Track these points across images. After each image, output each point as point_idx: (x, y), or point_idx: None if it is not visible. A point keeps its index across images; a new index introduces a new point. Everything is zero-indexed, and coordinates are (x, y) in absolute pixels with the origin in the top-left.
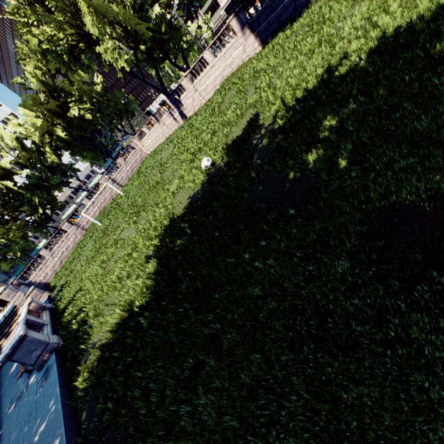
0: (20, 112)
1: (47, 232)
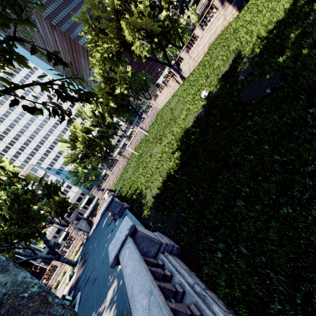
0: None
1: (108, 162)
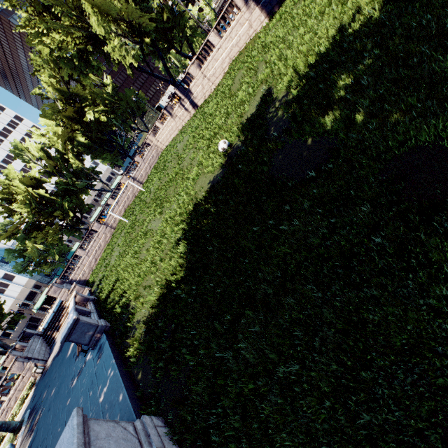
0: (41, 122)
1: (80, 234)
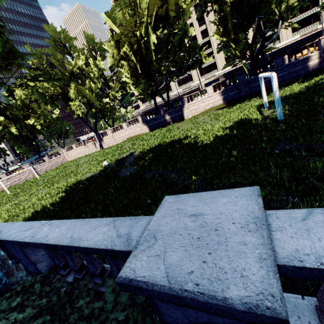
0: None
1: None
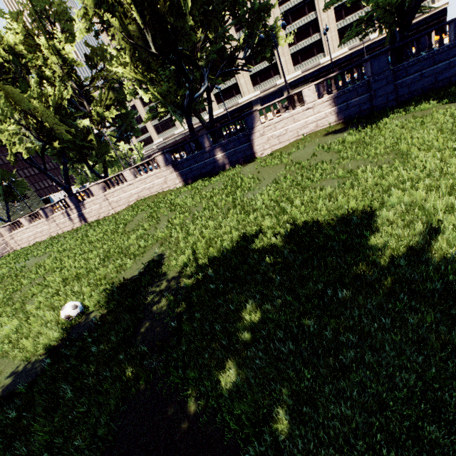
0: None
1: None
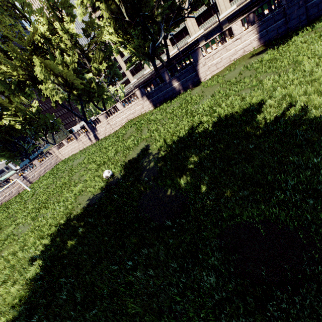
0: None
1: None
